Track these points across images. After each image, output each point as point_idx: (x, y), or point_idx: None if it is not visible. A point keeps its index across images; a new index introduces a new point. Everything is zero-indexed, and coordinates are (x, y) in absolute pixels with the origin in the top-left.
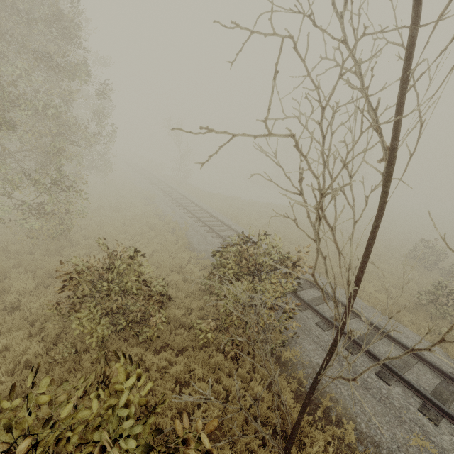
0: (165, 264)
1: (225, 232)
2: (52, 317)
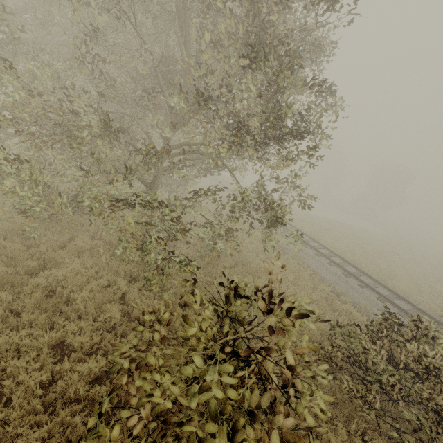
0: (321, 300)
1: (332, 257)
2: (354, 400)
